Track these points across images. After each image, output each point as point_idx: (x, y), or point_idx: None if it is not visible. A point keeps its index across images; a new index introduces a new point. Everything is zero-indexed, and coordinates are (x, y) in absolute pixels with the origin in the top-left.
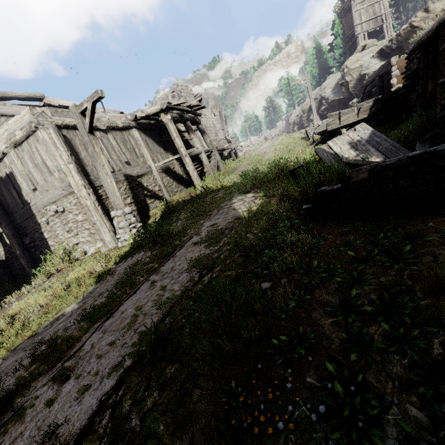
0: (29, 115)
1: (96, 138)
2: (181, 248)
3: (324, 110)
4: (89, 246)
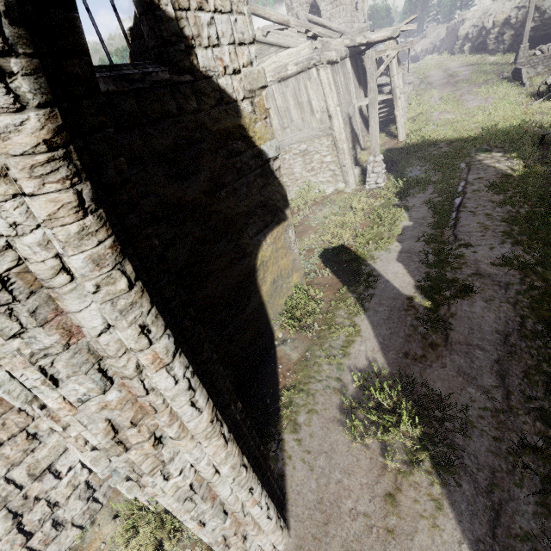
0: (309, 50)
1: (336, 73)
2: (466, 193)
3: (532, 29)
4: (327, 186)
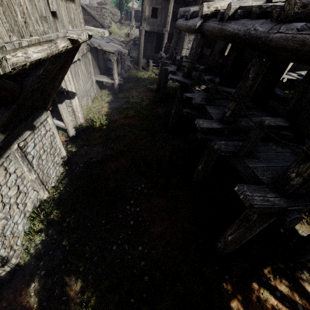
0: None
1: None
2: None
3: None
4: None
